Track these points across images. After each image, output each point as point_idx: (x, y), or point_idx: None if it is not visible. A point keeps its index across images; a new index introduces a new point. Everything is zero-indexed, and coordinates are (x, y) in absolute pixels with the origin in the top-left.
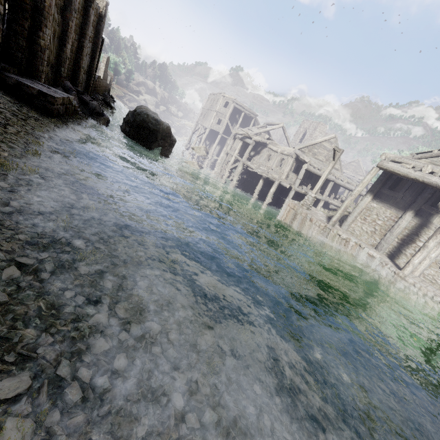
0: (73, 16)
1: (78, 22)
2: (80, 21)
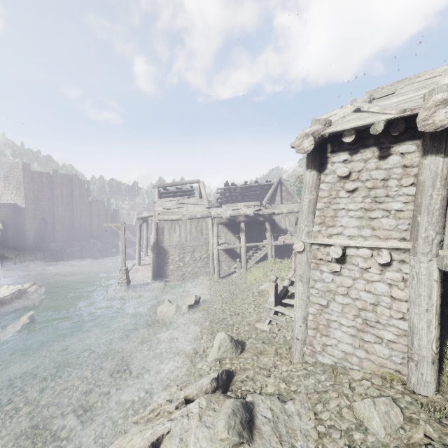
0: (77, 215)
1: (86, 214)
2: (88, 213)
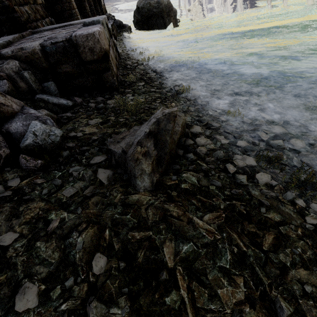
0: None
1: None
2: None
